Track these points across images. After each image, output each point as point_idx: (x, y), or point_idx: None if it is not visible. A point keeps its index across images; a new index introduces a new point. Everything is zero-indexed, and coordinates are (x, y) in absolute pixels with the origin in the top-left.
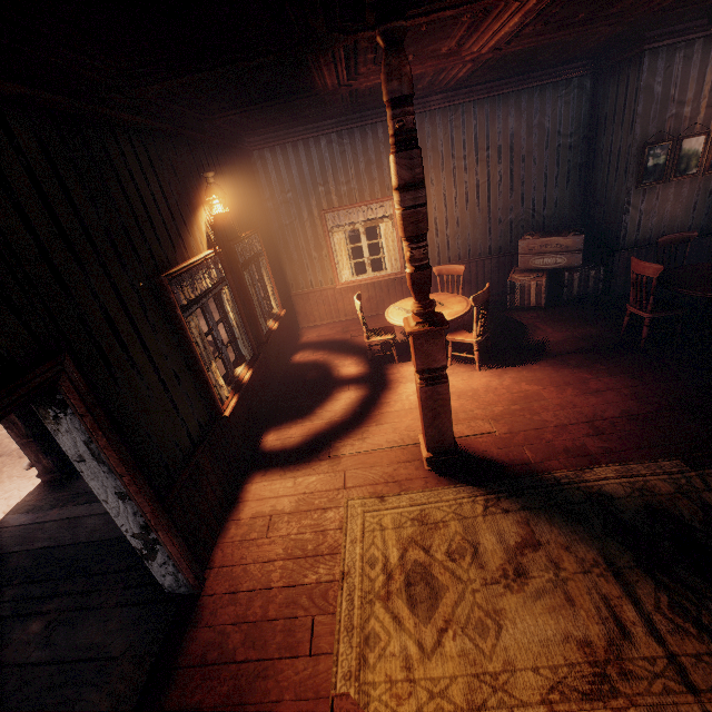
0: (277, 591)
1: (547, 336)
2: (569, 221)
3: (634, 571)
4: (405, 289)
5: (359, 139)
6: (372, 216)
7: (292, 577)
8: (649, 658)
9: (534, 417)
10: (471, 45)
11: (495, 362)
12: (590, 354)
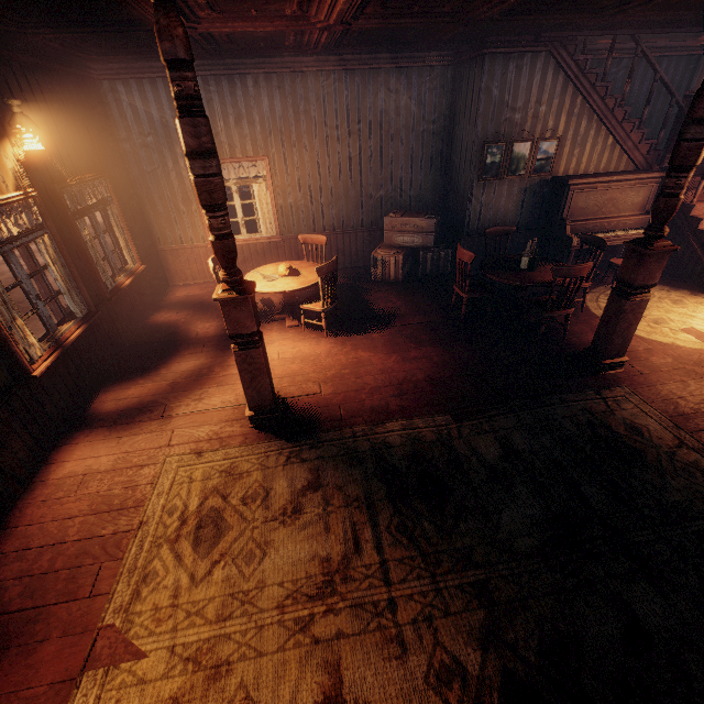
0: (70, 544)
1: (395, 309)
2: (432, 204)
3: (383, 502)
4: (281, 254)
5: (228, 89)
6: (244, 174)
7: (89, 531)
8: (367, 565)
9: (357, 380)
10: (305, 14)
11: (344, 330)
12: (421, 326)
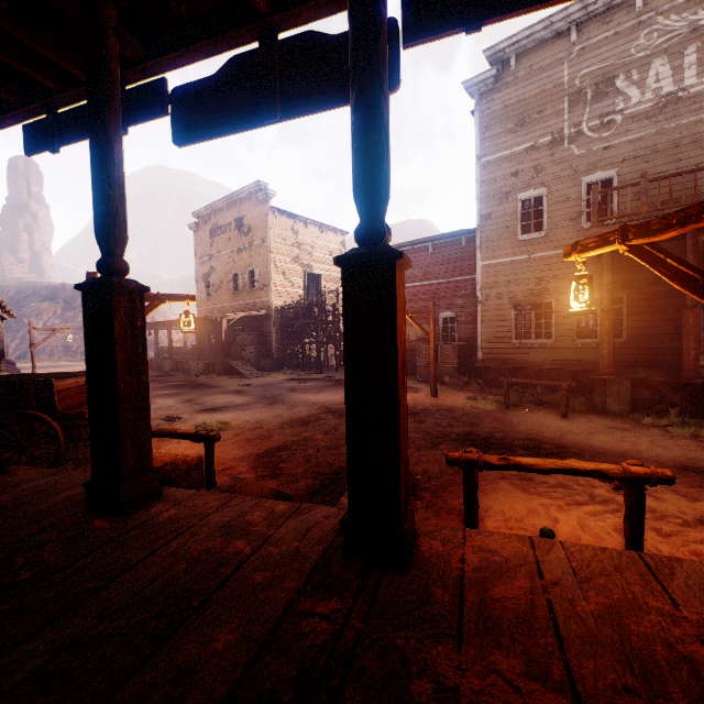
0: None
1: None
2: None
3: None
4: None
5: None
6: None
7: None
8: None
9: None
10: None
11: None
12: None
